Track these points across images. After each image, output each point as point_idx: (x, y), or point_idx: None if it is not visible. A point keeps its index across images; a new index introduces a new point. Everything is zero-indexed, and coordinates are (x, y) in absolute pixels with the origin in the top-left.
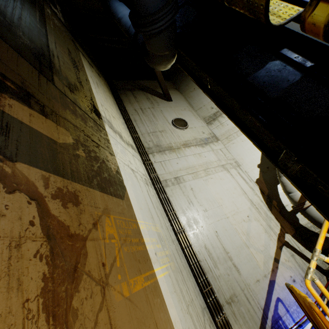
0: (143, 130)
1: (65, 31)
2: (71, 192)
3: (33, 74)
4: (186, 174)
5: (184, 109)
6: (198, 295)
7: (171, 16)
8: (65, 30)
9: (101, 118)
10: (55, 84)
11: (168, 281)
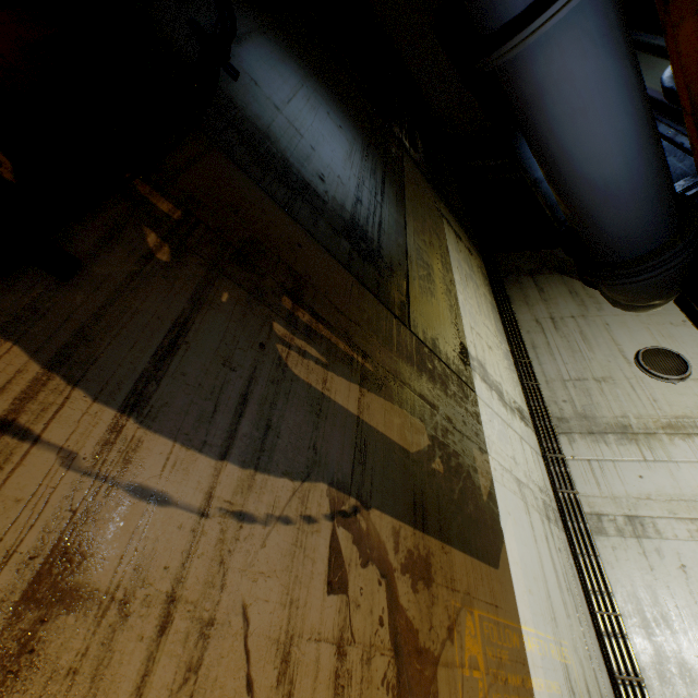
0: (550, 372)
1: (425, 192)
2: (422, 556)
3: (389, 325)
4: (668, 515)
5: (682, 322)
6: None
7: (679, 260)
8: (425, 189)
9: (469, 363)
10: (411, 326)
11: None
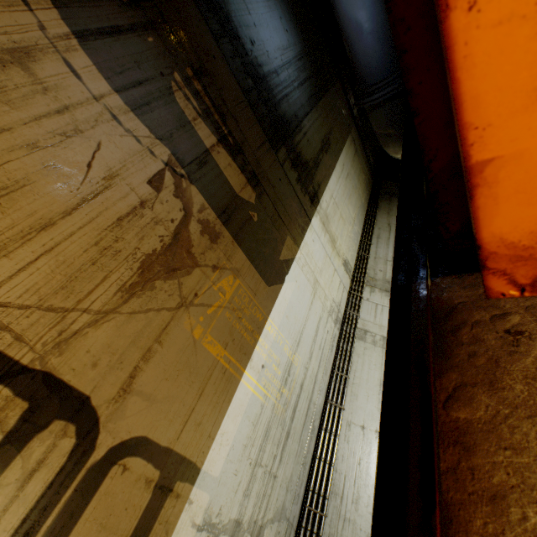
0: (380, 253)
1: (343, 112)
2: (216, 230)
3: (259, 139)
4: None
5: None
6: (291, 494)
7: (393, 88)
8: (345, 111)
9: (316, 207)
10: (277, 153)
11: (255, 405)
